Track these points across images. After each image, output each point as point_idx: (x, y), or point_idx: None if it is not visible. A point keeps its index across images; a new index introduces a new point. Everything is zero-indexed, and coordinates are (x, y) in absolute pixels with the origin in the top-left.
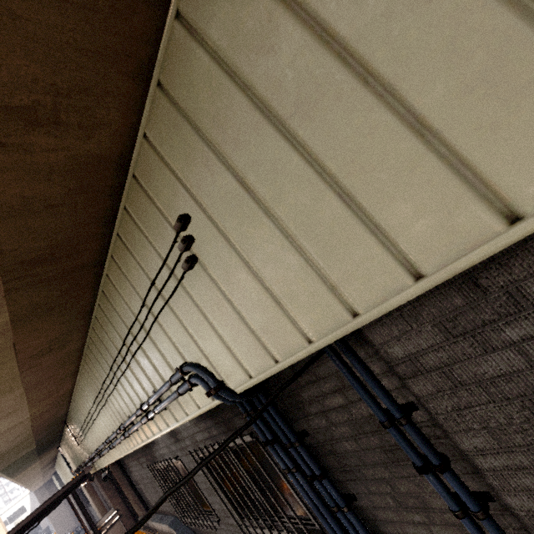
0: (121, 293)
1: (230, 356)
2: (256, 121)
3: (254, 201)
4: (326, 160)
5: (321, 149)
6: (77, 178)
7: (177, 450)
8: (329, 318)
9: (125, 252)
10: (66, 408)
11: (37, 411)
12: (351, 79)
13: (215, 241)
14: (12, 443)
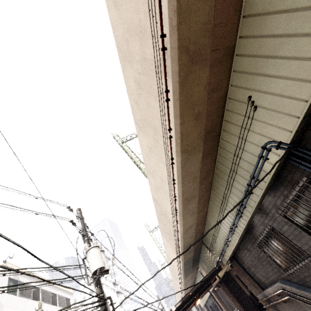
0: (228, 141)
1: (280, 130)
2: (264, 60)
3: (270, 77)
4: (287, 55)
5: (285, 54)
6: (218, 103)
7: (268, 221)
8: (309, 90)
9: (228, 124)
10: (203, 228)
11: (198, 220)
12: (285, 38)
13: (261, 96)
14: (189, 240)
